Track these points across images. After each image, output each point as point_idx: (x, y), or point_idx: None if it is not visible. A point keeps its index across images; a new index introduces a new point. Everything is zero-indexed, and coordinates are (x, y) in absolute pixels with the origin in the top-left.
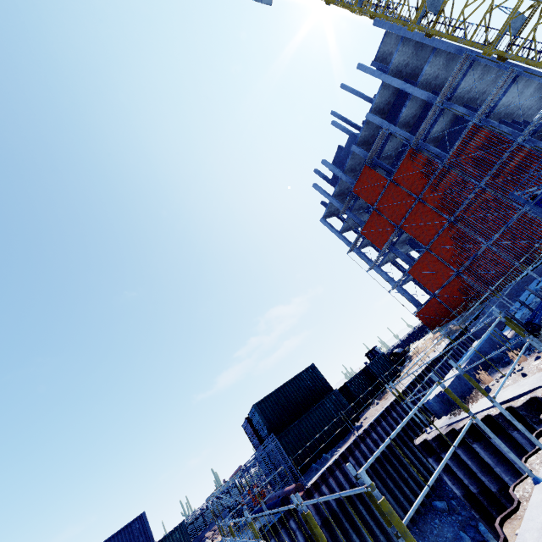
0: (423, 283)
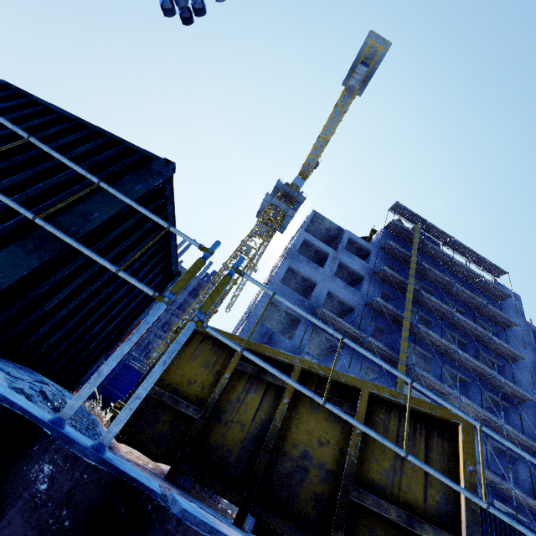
0: None
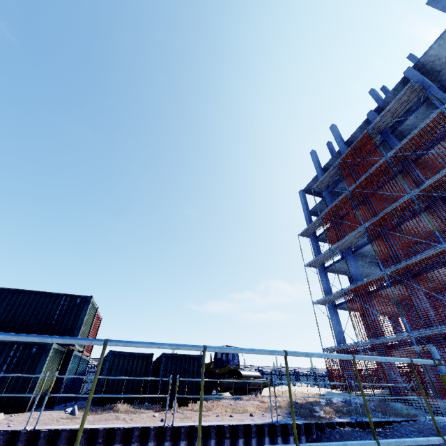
0: (354, 317)
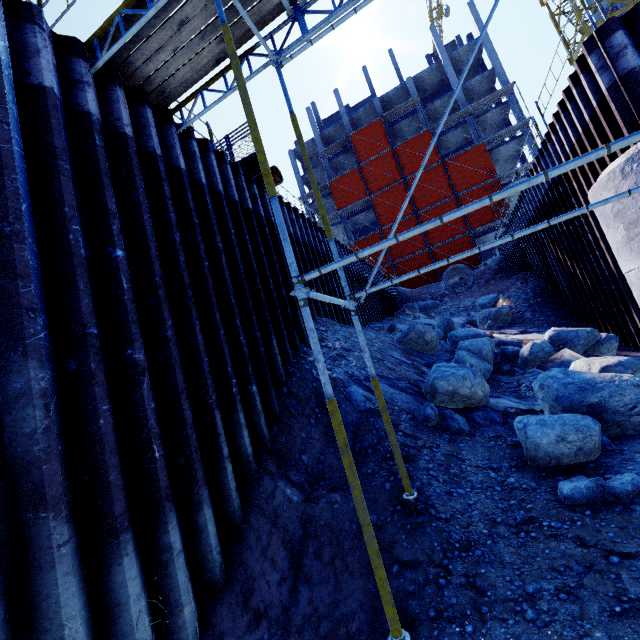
0: None
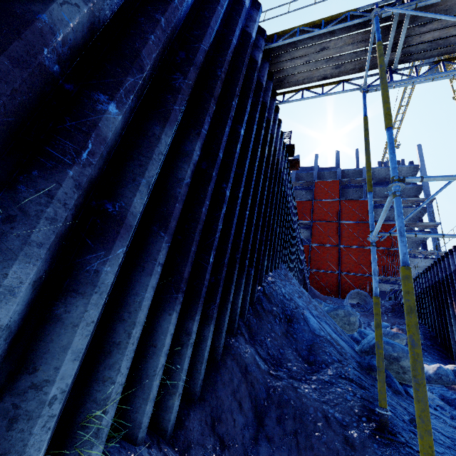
0: None
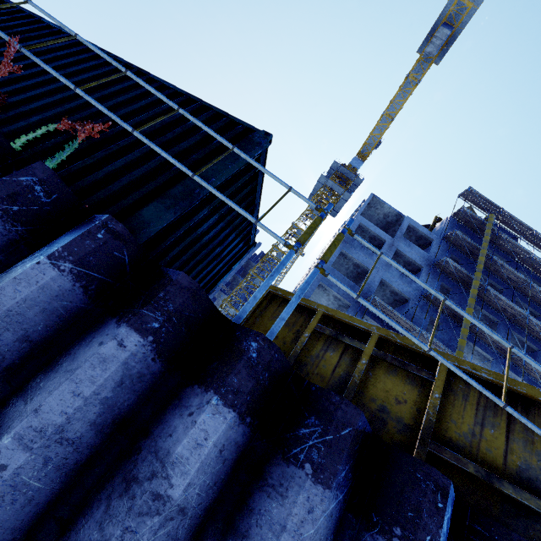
0: None
